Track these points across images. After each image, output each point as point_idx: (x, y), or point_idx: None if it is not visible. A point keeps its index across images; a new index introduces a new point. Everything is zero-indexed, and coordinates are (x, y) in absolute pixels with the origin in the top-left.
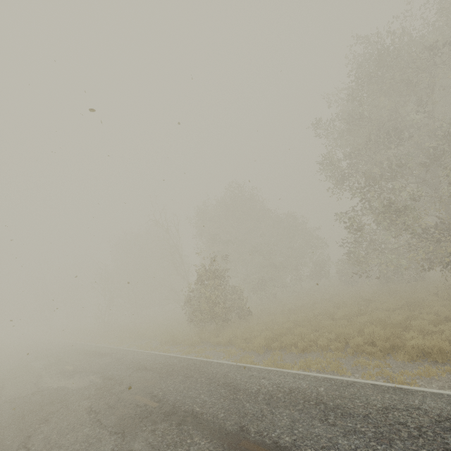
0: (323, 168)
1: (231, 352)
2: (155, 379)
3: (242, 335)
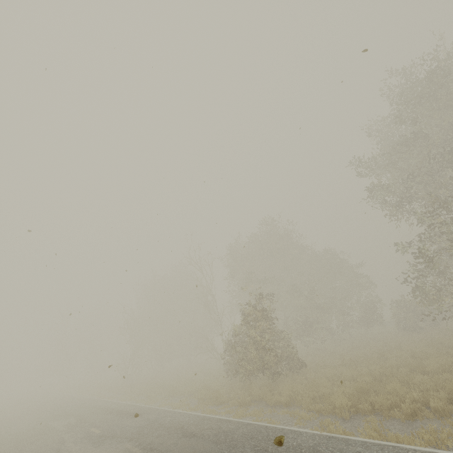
0: (373, 195)
1: (302, 416)
2: (213, 452)
3: (307, 393)
